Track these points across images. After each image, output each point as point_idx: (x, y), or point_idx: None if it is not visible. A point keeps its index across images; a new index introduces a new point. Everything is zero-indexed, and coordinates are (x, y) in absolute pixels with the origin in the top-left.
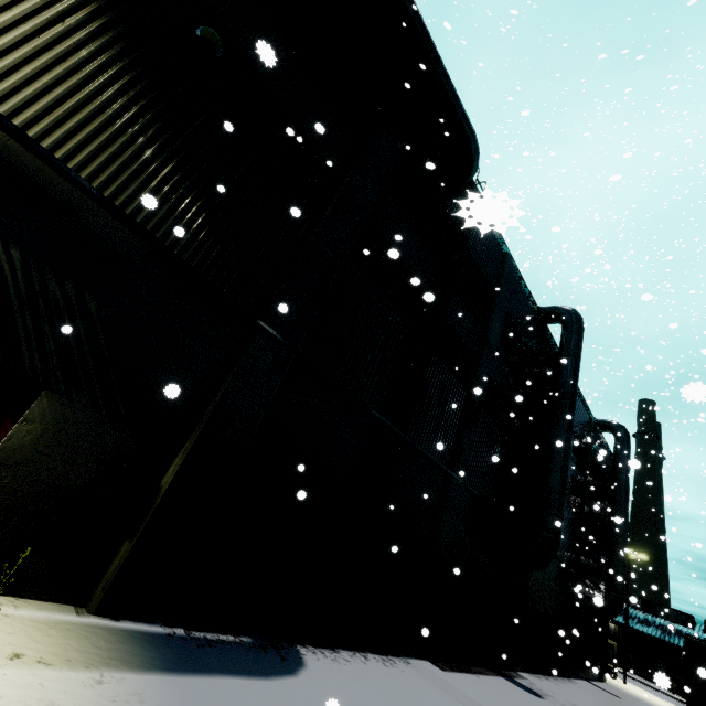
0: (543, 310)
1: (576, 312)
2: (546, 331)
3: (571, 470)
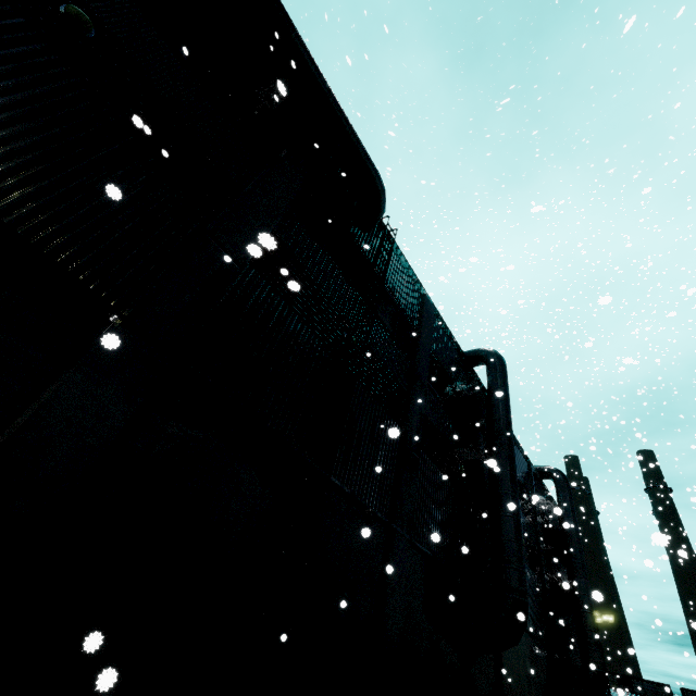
0: (466, 353)
1: (496, 352)
2: (473, 373)
3: (522, 521)
